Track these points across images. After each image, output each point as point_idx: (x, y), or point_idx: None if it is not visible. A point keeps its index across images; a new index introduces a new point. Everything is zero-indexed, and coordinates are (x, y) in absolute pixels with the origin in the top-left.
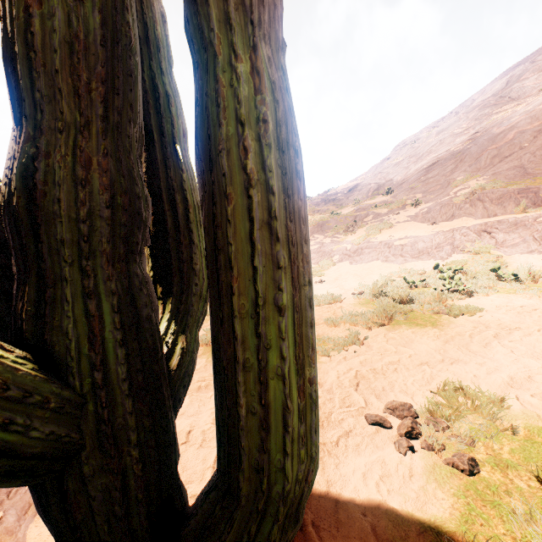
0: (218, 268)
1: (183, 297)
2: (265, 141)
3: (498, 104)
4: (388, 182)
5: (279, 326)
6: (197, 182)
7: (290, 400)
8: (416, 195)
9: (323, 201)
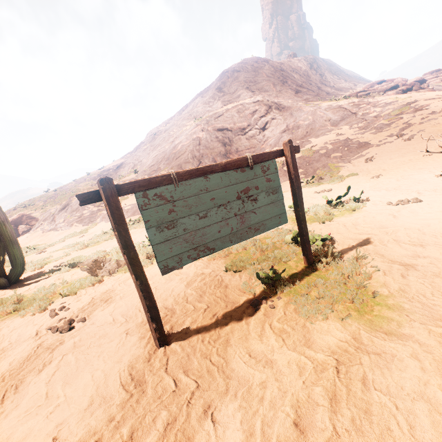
0: (6, 246)
1: (0, 251)
2: (9, 234)
3: (189, 119)
4: (139, 163)
5: (15, 249)
6: (1, 238)
7: (18, 256)
8: (145, 176)
9: (99, 176)
